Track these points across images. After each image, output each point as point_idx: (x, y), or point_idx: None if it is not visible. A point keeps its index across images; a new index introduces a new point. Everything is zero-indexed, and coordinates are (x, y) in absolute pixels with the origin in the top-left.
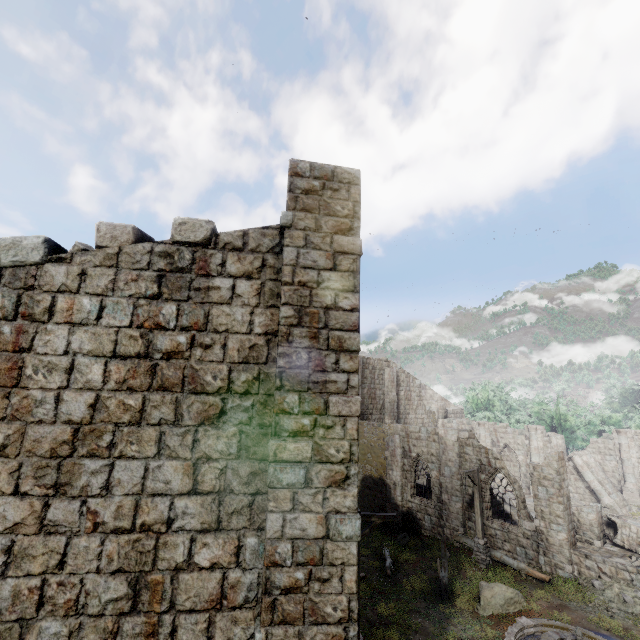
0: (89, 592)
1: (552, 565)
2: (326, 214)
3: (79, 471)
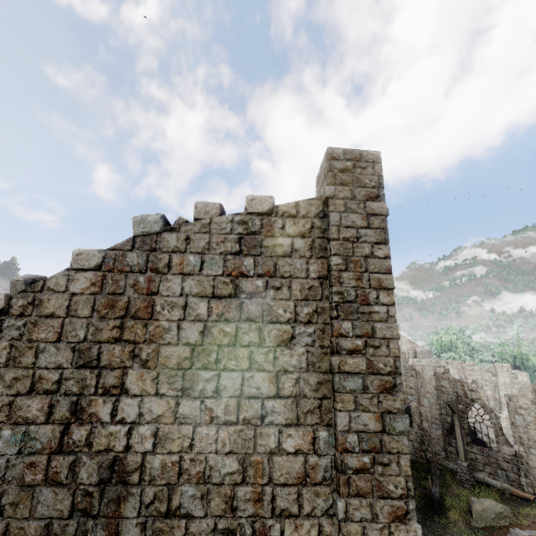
0: (212, 467)
1: (534, 486)
2: (358, 186)
3: (197, 379)
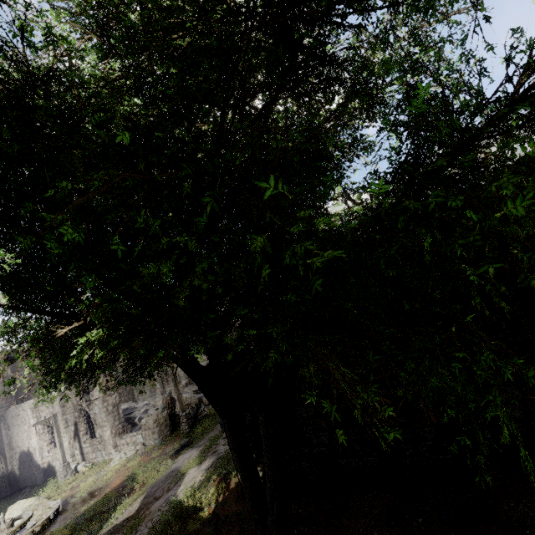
0: None
1: (108, 454)
2: None
3: None
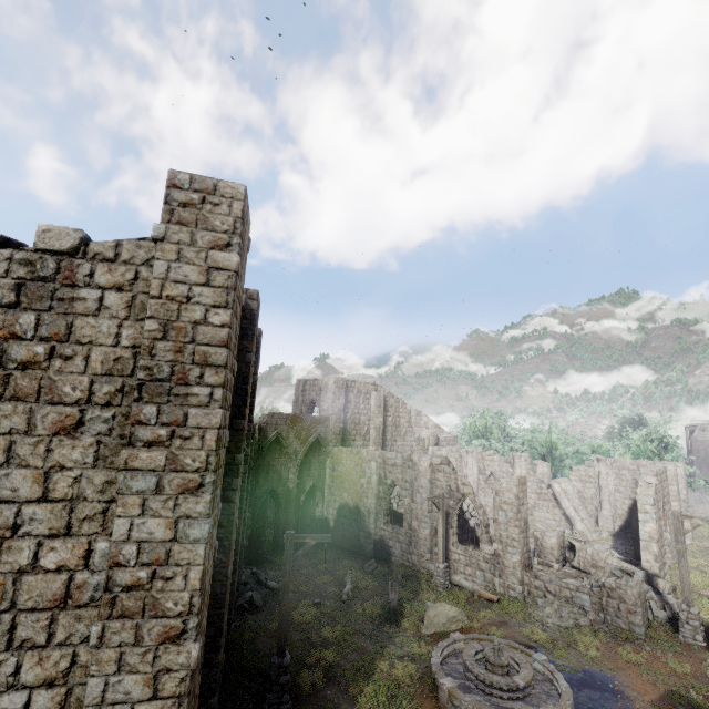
0: None
1: (505, 586)
2: (203, 229)
3: None
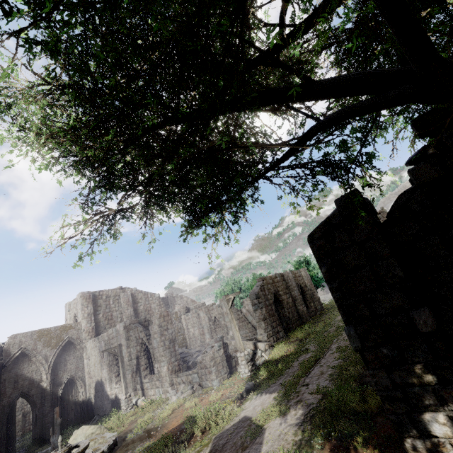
0: None
1: (165, 392)
2: None
3: None
